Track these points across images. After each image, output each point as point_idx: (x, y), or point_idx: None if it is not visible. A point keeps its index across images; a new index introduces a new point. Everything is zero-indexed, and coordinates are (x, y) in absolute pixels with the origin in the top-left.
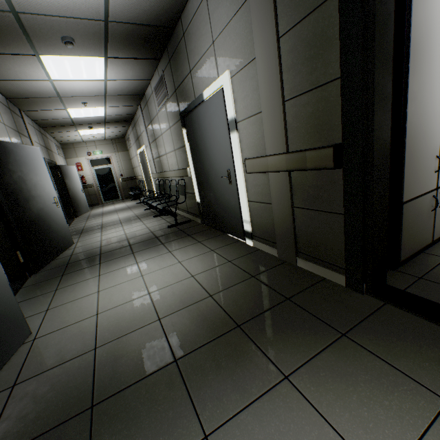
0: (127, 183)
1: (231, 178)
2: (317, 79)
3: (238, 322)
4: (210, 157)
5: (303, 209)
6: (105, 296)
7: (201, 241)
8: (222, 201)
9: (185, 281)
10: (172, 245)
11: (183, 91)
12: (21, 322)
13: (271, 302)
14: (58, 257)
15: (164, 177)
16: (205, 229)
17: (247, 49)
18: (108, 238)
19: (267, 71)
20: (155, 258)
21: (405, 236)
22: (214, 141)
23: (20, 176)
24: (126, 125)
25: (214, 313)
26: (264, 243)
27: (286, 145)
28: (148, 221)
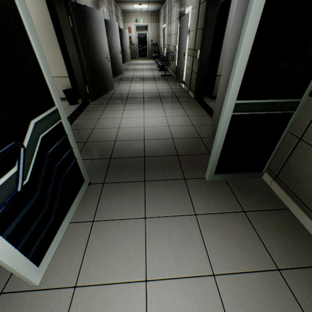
0: (153, 48)
1: (184, 56)
2: (201, 26)
3: (160, 97)
4: (182, 44)
5: (193, 72)
6: (132, 87)
7: (169, 83)
8: (181, 66)
9: (154, 89)
10: (158, 82)
11: (182, 3)
12: (113, 84)
13: (172, 96)
14: (118, 76)
15: (169, 48)
16: (174, 80)
17: (196, 1)
18: (136, 74)
19: (196, 15)
20: (150, 83)
21: (216, 88)
22: (184, 37)
23: (111, 37)
24: (161, 4)
25: (156, 95)
26: (186, 86)
27: (194, 47)
28: (155, 72)
